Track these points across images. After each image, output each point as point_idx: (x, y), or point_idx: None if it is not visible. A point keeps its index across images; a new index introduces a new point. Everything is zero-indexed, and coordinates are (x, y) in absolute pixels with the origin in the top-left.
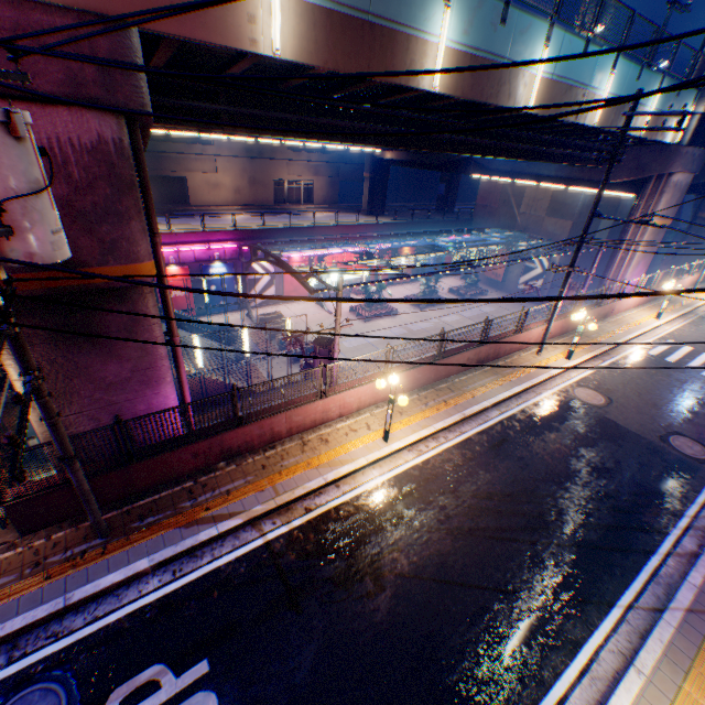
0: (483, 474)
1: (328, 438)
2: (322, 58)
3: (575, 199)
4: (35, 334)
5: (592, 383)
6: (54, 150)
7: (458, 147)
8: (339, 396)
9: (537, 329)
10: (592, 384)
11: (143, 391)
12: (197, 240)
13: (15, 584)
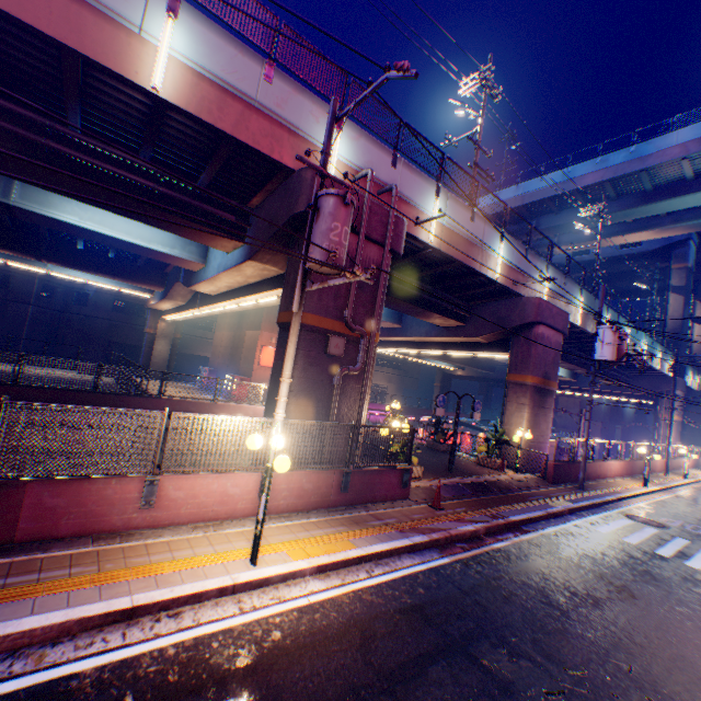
0: None
1: (616, 482)
2: (583, 326)
3: (598, 407)
4: (535, 401)
5: None
6: (554, 343)
7: (578, 363)
8: (609, 462)
9: (656, 460)
10: None
11: (544, 440)
12: (372, 408)
13: (575, 493)
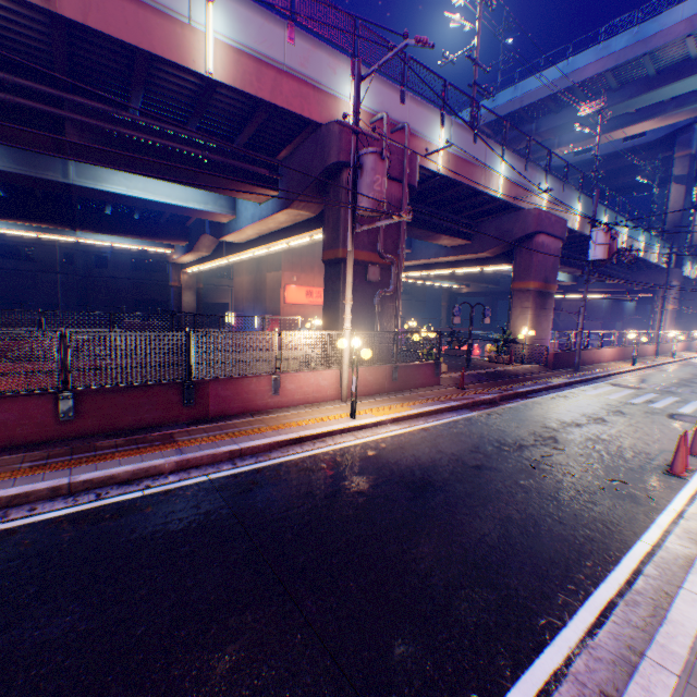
0: (683, 373)
1: (608, 365)
2: (581, 230)
3: (599, 308)
4: (537, 304)
5: (693, 364)
6: (553, 250)
7: (578, 267)
8: (602, 350)
9: (648, 346)
10: (694, 364)
11: (546, 337)
12: None
13: (570, 374)
